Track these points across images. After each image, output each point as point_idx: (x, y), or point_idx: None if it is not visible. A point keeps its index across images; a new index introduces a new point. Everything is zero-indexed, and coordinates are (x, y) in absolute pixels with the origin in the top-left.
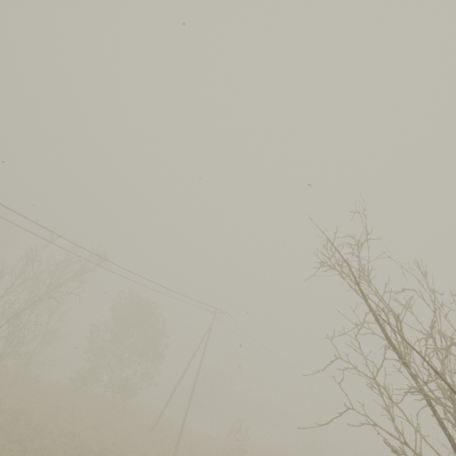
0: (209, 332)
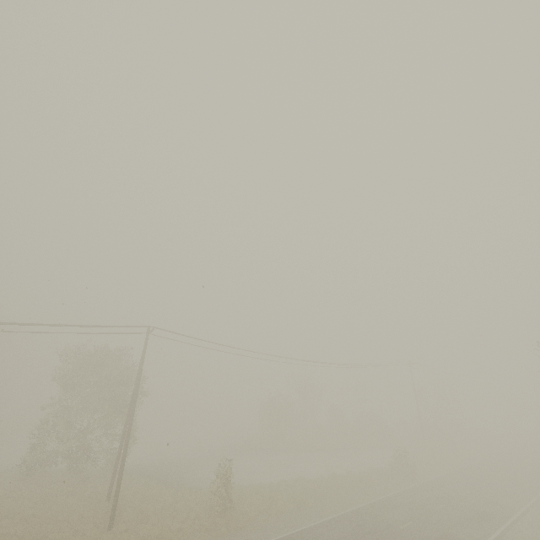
0: (141, 360)
